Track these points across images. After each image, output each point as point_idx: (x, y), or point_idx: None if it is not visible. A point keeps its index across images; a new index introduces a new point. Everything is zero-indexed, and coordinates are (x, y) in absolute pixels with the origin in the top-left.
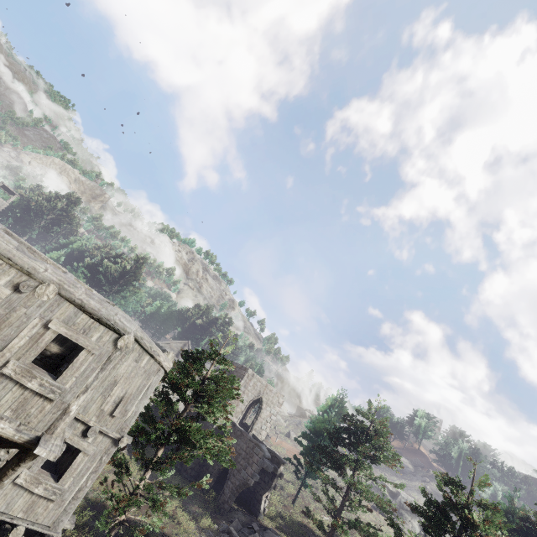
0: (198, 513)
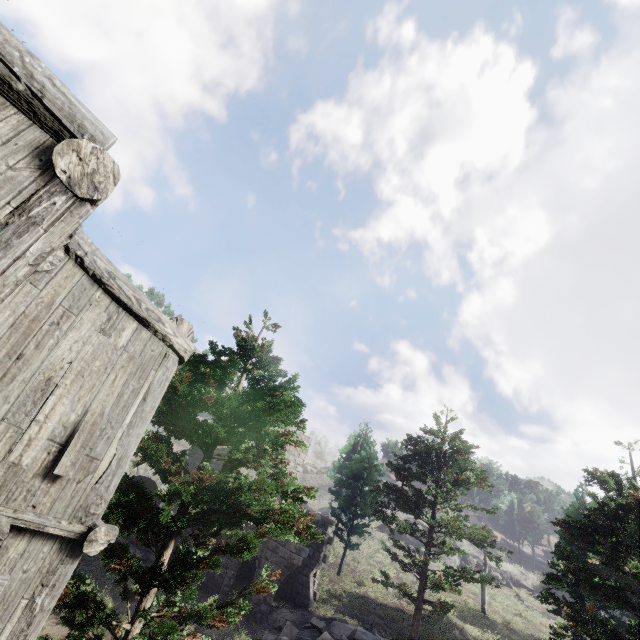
0: (223, 634)
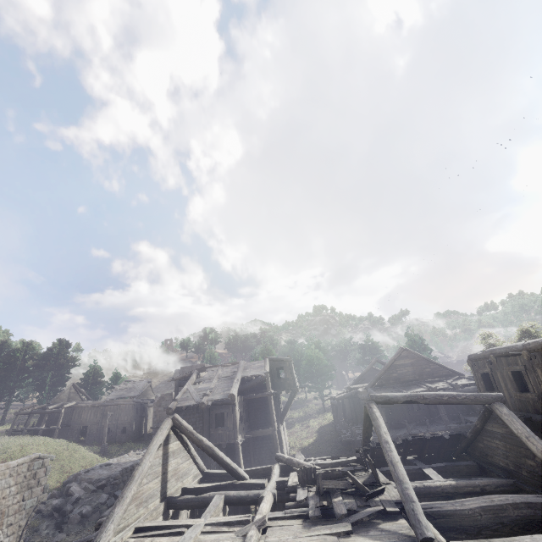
0: None
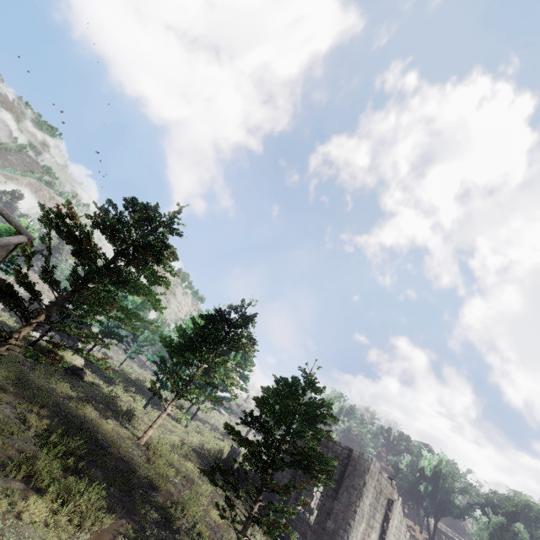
0: None
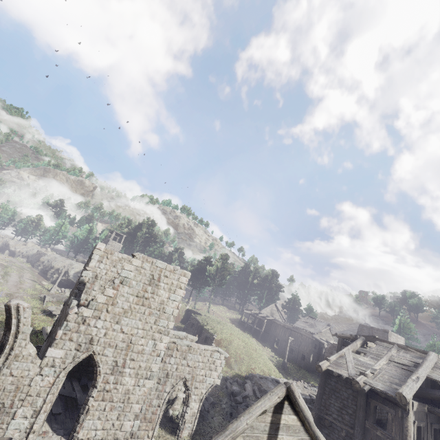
0: None
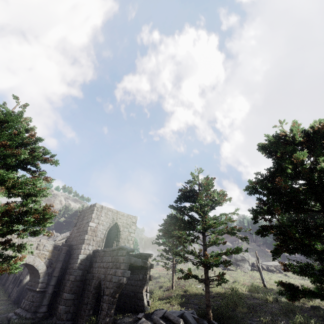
0: None
